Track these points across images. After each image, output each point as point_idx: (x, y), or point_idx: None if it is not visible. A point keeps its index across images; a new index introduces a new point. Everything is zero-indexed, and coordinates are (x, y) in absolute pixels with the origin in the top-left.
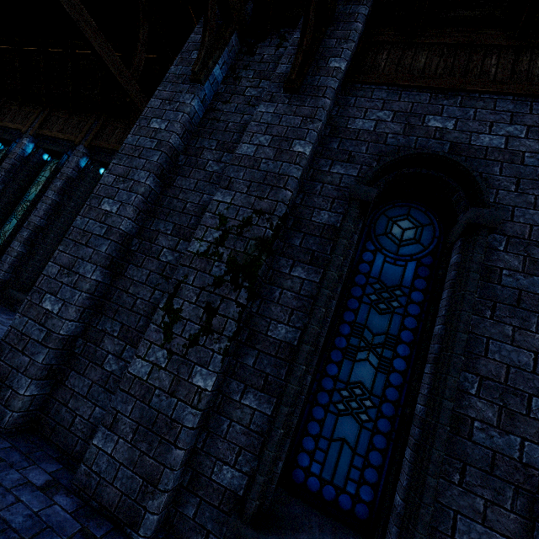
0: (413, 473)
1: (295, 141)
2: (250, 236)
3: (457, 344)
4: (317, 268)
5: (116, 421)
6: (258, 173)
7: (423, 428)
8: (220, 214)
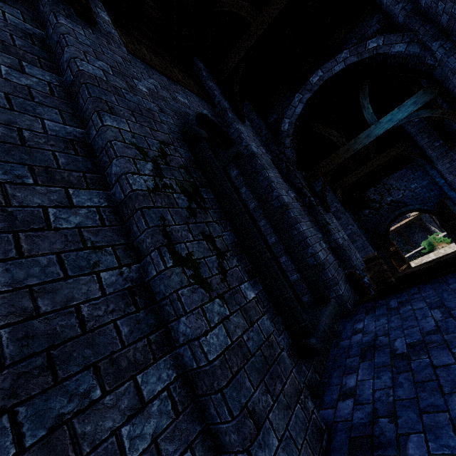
0: (294, 260)
1: (135, 80)
2: (176, 165)
3: (271, 202)
4: (207, 189)
5: (254, 413)
6: (130, 103)
7: (282, 243)
8: (132, 143)
